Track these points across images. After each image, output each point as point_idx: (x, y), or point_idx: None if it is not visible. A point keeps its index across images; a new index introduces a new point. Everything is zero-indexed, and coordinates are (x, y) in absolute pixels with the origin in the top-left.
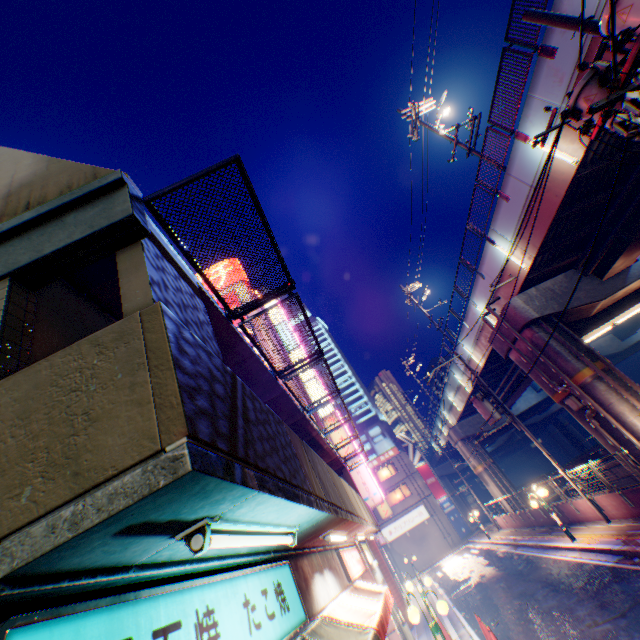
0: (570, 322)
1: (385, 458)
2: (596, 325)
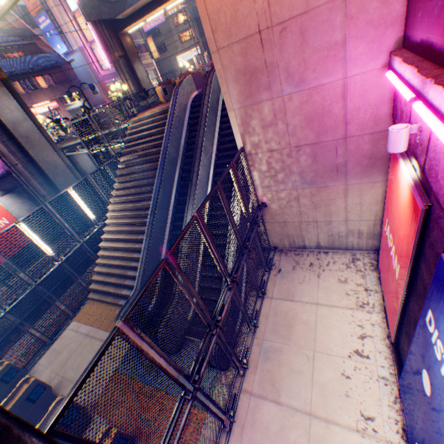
0: (118, 21)
1: (182, 9)
2: (127, 27)
